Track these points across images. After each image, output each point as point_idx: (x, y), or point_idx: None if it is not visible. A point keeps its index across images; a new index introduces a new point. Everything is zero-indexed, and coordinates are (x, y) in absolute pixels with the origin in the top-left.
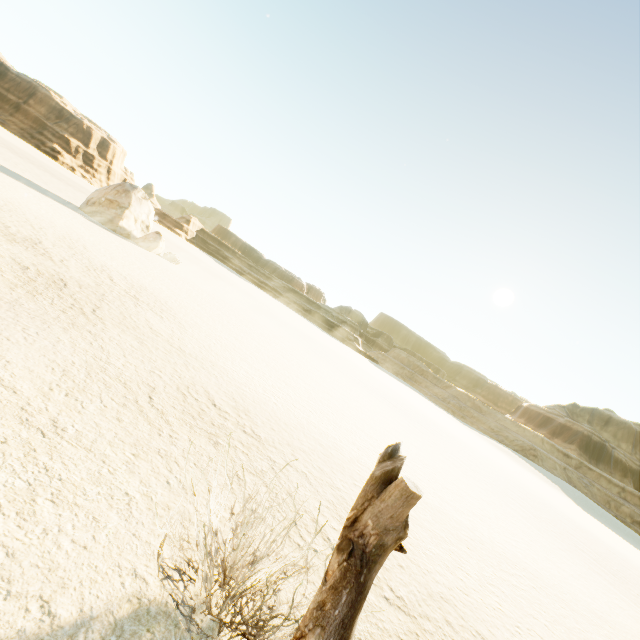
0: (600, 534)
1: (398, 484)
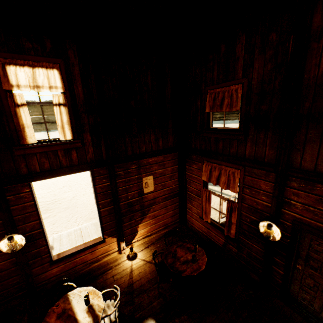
0: None
1: None
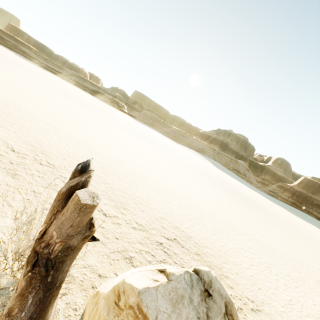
0: (222, 176)
1: (73, 199)
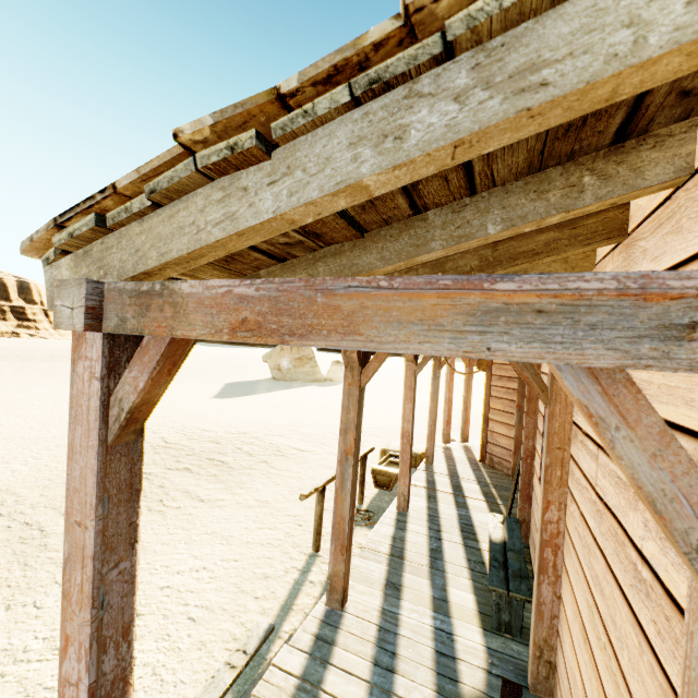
0: None
1: None
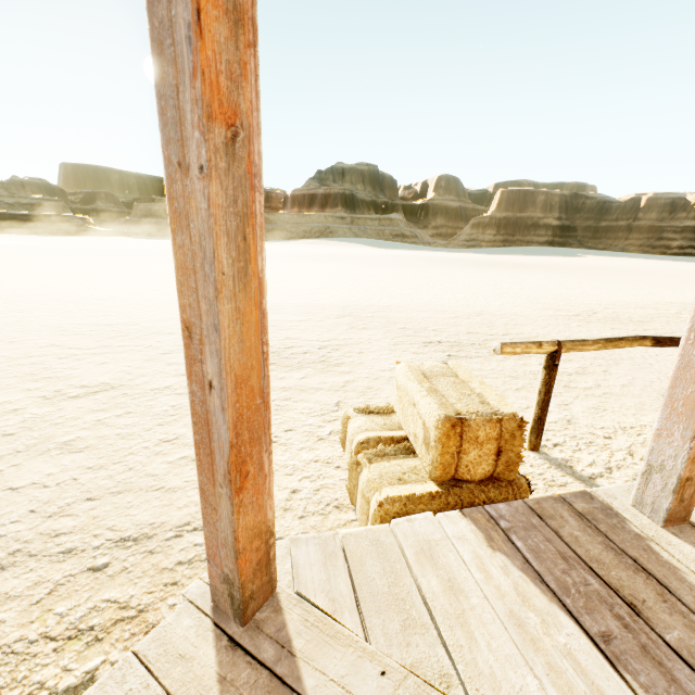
0: (422, 255)
1: None
